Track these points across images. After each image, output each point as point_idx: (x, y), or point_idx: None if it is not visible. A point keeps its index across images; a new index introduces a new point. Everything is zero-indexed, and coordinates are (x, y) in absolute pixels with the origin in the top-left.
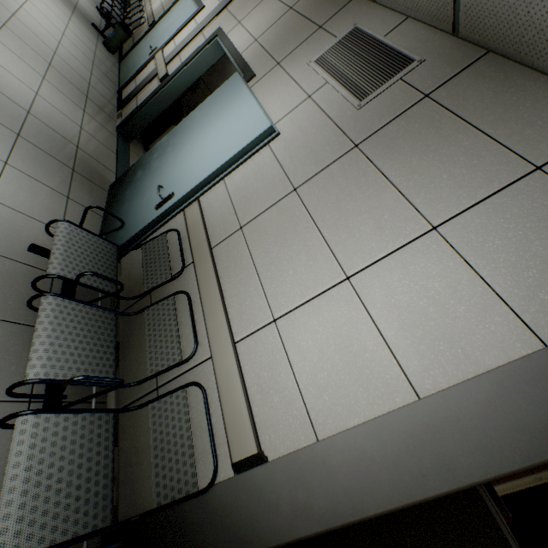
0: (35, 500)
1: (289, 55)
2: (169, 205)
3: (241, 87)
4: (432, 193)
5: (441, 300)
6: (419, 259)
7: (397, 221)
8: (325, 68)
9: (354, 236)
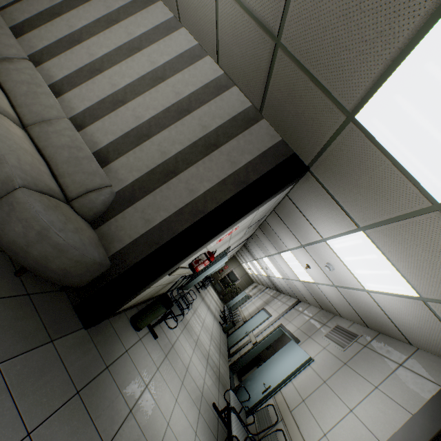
0: None
1: (313, 333)
2: (269, 390)
3: (295, 345)
4: (373, 376)
5: (383, 410)
6: (373, 398)
7: (364, 386)
8: (328, 337)
9: (350, 394)
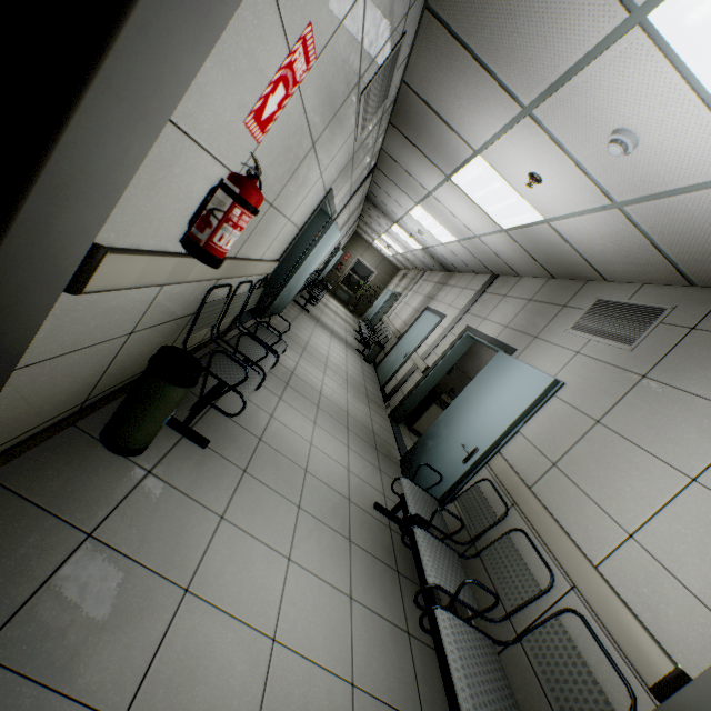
0: (471, 677)
1: (543, 329)
2: (476, 457)
3: (510, 360)
4: None
5: None
6: None
7: None
8: (583, 330)
9: (680, 444)
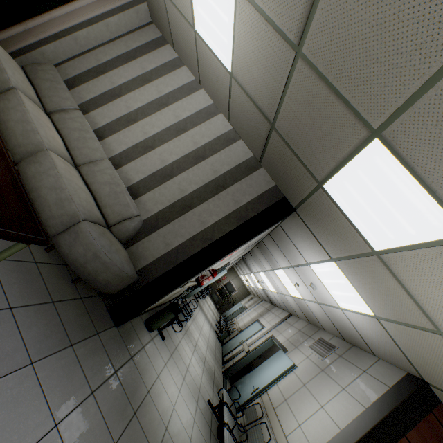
0: None
1: (300, 344)
2: (257, 391)
3: (283, 353)
4: (342, 380)
5: (346, 405)
6: (340, 397)
7: (334, 388)
8: (312, 348)
9: (323, 394)
